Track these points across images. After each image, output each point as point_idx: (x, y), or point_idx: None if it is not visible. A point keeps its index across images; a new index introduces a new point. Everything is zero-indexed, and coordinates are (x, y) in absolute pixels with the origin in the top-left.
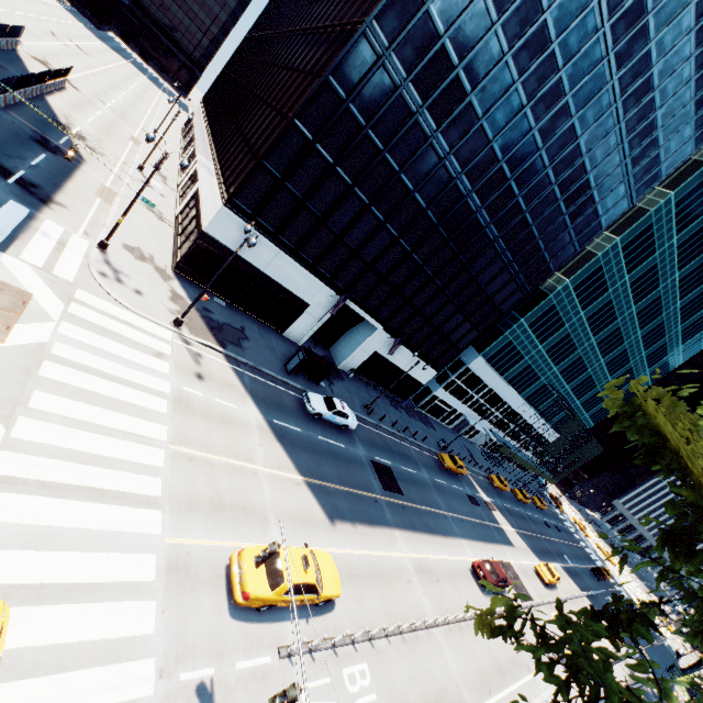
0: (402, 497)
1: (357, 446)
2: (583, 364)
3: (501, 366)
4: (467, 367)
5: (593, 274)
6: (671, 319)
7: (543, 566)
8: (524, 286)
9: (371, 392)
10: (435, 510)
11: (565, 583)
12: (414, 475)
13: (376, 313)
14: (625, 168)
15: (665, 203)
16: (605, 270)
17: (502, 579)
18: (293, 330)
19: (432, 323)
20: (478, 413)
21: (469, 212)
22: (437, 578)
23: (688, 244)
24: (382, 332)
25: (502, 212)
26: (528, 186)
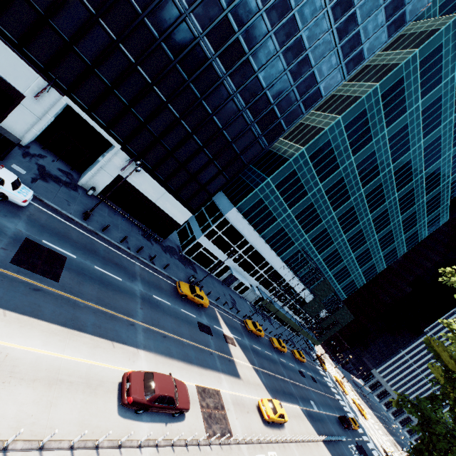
0: (52, 282)
1: (13, 220)
2: (329, 236)
3: (257, 224)
4: (225, 218)
5: (324, 147)
6: (393, 208)
7: (266, 401)
8: (261, 138)
9: (118, 217)
10: (117, 313)
11: (299, 425)
12: (114, 279)
13: (111, 129)
14: (333, 38)
15: (373, 92)
16: (334, 146)
17: (161, 397)
18: (12, 124)
19: (176, 157)
20: (244, 269)
21: (191, 36)
22: (3, 376)
23: (396, 139)
24: (123, 153)
25: (225, 46)
26: (246, 24)
